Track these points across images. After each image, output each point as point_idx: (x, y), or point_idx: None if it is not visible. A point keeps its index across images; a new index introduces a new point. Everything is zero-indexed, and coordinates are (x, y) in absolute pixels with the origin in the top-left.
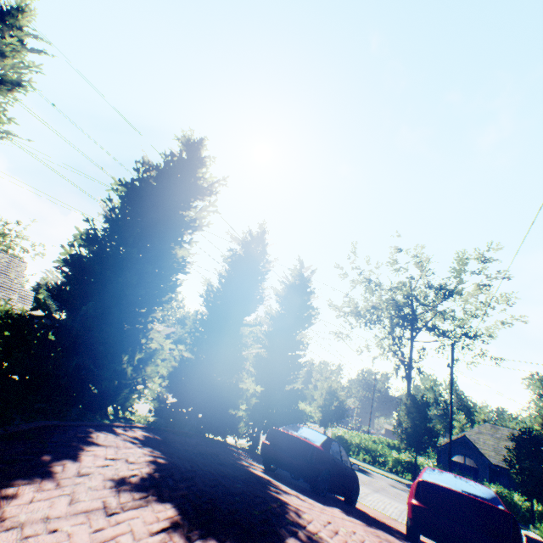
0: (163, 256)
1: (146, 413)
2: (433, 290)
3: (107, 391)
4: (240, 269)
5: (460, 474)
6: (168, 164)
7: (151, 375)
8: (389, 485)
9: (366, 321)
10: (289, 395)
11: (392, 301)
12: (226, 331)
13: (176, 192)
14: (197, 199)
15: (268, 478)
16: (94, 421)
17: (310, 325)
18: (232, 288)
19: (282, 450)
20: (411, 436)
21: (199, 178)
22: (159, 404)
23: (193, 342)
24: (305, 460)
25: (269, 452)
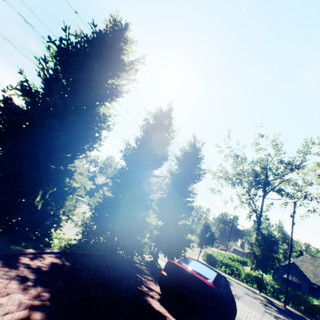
0: (86, 110)
1: (73, 235)
2: (282, 165)
3: (29, 219)
4: (151, 134)
5: (292, 289)
6: (96, 35)
7: (73, 208)
8: (244, 293)
9: (232, 182)
10: (181, 228)
11: (253, 170)
12: (138, 179)
13: (99, 54)
14: (119, 68)
15: (164, 315)
16: (0, 248)
17: (199, 181)
18: (145, 147)
19: (177, 283)
20: (260, 261)
21: (121, 49)
22: (86, 228)
23: (113, 185)
24: (199, 298)
25: (166, 283)
